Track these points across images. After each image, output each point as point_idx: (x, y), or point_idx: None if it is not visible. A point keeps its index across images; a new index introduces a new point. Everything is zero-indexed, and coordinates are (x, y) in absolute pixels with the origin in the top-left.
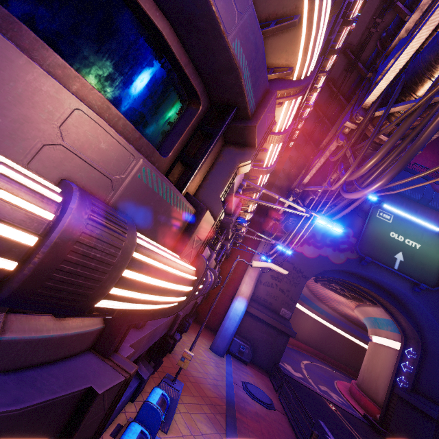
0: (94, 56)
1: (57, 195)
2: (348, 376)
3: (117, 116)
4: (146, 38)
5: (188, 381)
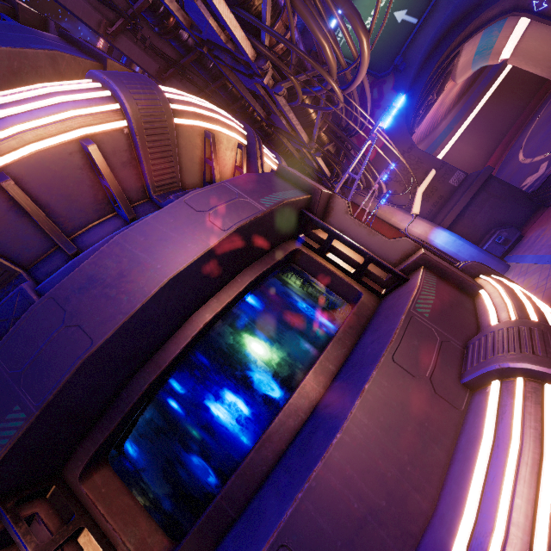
0: (285, 347)
1: (517, 381)
2: (548, 97)
3: (343, 333)
4: (253, 296)
5: None
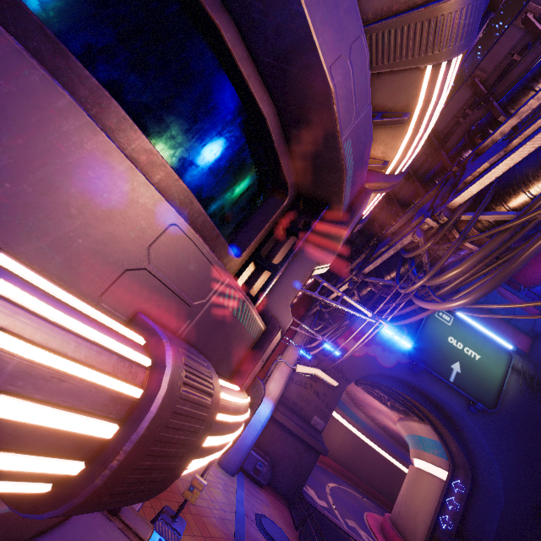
0: (182, 136)
1: (146, 358)
2: (379, 505)
3: (198, 211)
4: (244, 119)
5: (188, 512)
